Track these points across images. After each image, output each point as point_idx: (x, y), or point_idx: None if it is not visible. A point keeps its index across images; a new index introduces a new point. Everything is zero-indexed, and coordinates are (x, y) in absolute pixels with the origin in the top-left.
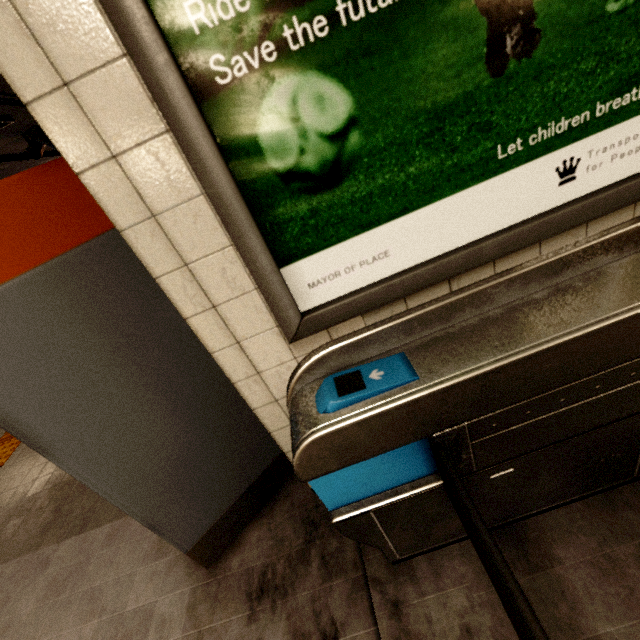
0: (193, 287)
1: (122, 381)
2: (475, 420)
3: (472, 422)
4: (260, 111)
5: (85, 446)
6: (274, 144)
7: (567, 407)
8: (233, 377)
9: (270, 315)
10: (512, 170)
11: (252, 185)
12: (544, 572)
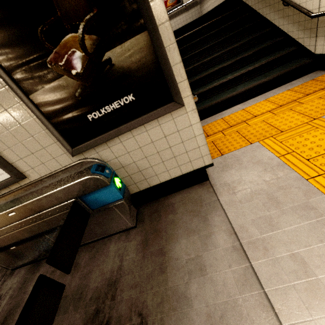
0: None
1: None
2: None
3: None
4: None
5: None
6: None
7: (10, 233)
8: None
9: None
10: None
11: None
12: (34, 274)
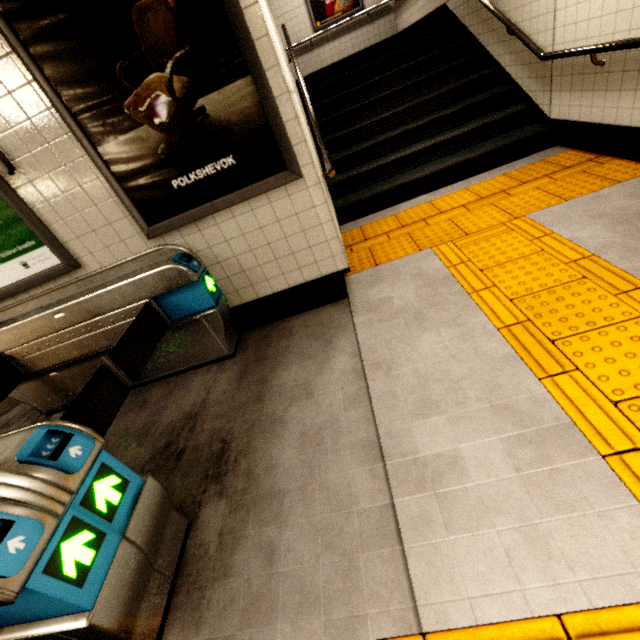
0: None
1: None
2: (16, 349)
3: (15, 349)
4: None
5: None
6: None
7: (53, 347)
8: None
9: None
10: (3, 264)
11: None
12: None
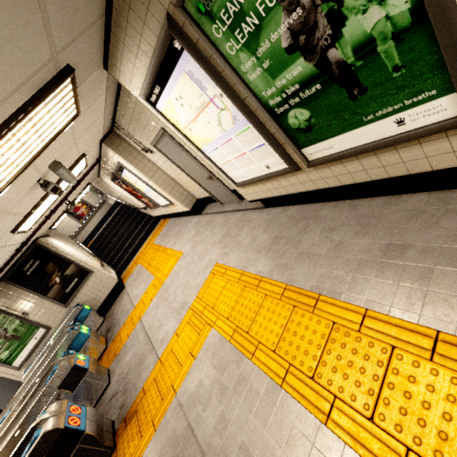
0: (3, 373)
1: (2, 391)
2: None
3: None
4: (1, 357)
5: (0, 403)
6: (3, 358)
7: None
8: (15, 379)
9: (14, 370)
10: (29, 342)
11: (3, 362)
12: None
